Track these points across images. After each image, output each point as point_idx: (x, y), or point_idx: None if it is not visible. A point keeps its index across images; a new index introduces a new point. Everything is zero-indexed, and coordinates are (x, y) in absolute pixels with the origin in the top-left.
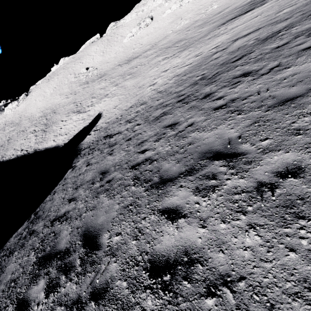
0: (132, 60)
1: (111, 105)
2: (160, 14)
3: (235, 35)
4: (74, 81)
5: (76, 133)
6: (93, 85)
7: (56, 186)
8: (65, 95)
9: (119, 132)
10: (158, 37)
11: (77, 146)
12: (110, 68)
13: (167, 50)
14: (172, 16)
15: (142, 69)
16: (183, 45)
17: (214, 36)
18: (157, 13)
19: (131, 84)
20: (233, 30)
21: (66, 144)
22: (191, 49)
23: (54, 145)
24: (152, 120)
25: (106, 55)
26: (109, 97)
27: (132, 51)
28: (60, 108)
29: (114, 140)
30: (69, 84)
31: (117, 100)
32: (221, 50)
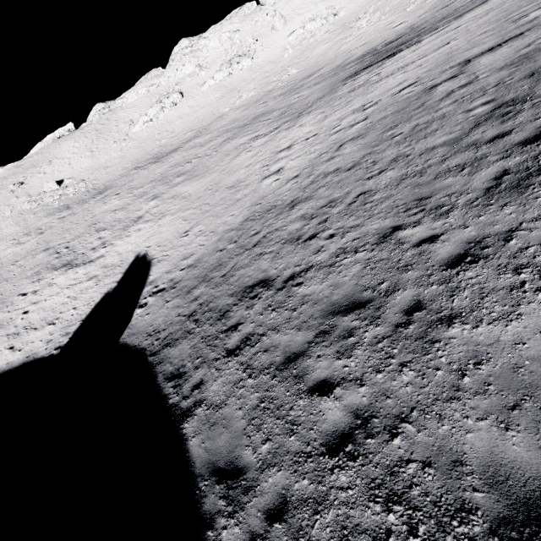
0: (165, 156)
1: (165, 234)
2: (195, 87)
3: (446, 62)
4: (30, 209)
5: (88, 314)
6: (88, 209)
7: (205, 529)
8: (10, 239)
9: (317, 266)
10: (204, 118)
11: (120, 342)
12: (116, 176)
13: (249, 128)
14: (219, 88)
15: (208, 162)
16: (284, 114)
17: (361, 85)
18: (189, 86)
19: (199, 188)
20: (412, 66)
21: (65, 347)
22: (323, 111)
23: (17, 360)
24: (479, 198)
25: (100, 154)
26: (149, 221)
27: (158, 144)
28: (5, 268)
29: (329, 286)
30: (18, 216)
31: (178, 221)
32: (450, 79)
